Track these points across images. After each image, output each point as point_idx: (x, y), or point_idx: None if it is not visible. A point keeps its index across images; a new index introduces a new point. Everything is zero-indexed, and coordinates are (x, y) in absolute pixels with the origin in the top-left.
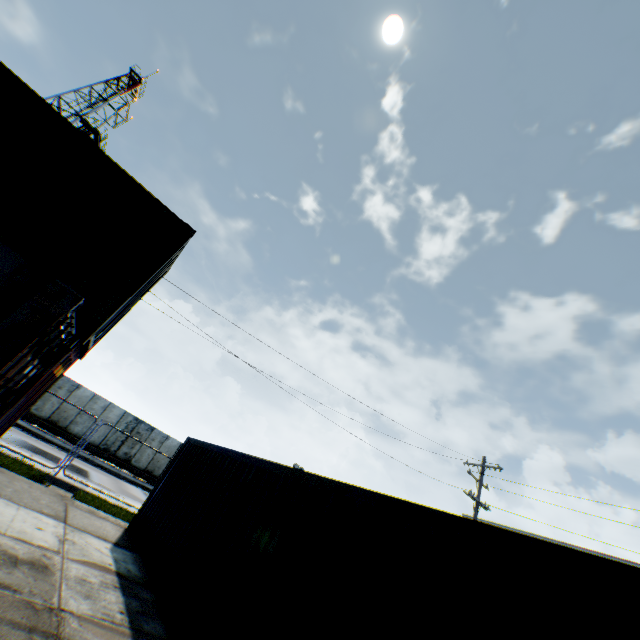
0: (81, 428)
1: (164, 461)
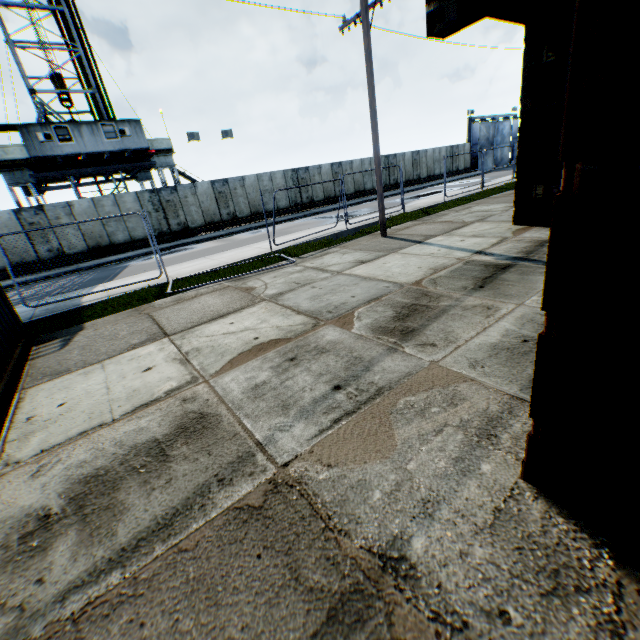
0: (369, 184)
1: (410, 170)
